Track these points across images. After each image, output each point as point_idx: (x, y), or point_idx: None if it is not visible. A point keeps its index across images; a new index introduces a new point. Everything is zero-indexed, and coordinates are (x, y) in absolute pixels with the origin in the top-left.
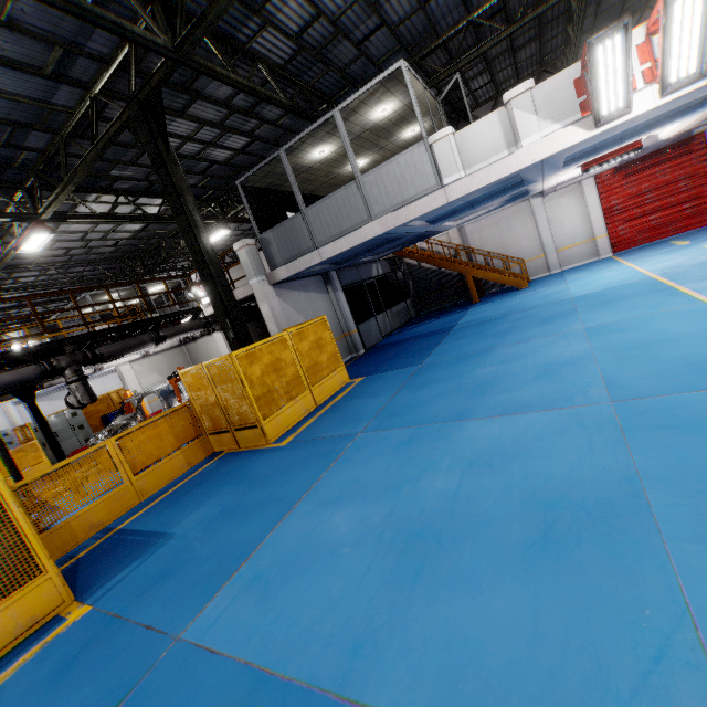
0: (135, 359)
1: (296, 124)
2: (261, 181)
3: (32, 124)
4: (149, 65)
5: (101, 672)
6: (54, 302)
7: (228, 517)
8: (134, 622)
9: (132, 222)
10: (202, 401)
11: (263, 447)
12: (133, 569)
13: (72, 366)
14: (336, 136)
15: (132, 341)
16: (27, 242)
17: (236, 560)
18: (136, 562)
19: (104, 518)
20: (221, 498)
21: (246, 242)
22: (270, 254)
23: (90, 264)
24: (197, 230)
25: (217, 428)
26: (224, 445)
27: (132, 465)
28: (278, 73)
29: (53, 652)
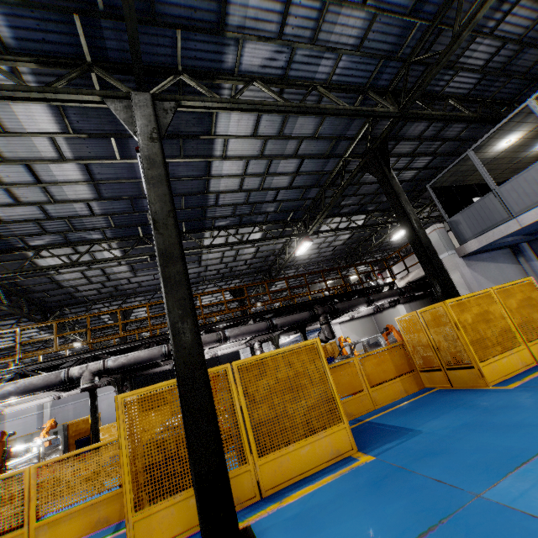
0: (342, 322)
1: (473, 133)
2: (446, 181)
3: (313, 185)
4: (375, 131)
5: (410, 495)
6: (296, 289)
7: (475, 428)
8: (421, 474)
9: (344, 233)
10: (414, 342)
11: (481, 388)
12: (396, 444)
13: (323, 314)
14: (525, 123)
15: (353, 302)
16: (300, 248)
17: (512, 458)
18: (396, 441)
19: (353, 412)
20: (456, 416)
21: (436, 226)
22: (458, 232)
23: (317, 264)
24: (410, 216)
25: (427, 366)
26: (435, 383)
27: (368, 379)
28: (463, 100)
29: (360, 473)
